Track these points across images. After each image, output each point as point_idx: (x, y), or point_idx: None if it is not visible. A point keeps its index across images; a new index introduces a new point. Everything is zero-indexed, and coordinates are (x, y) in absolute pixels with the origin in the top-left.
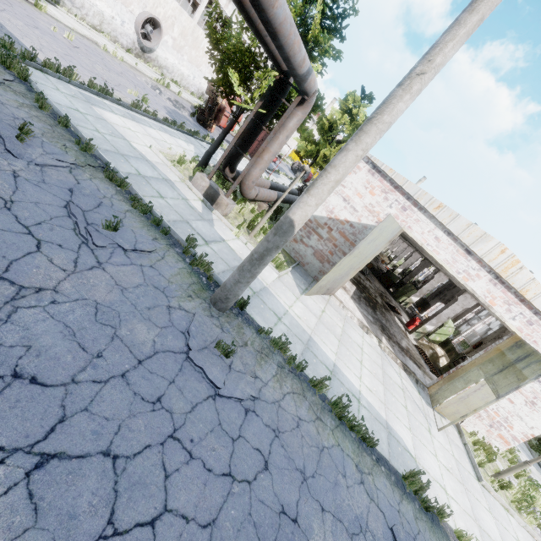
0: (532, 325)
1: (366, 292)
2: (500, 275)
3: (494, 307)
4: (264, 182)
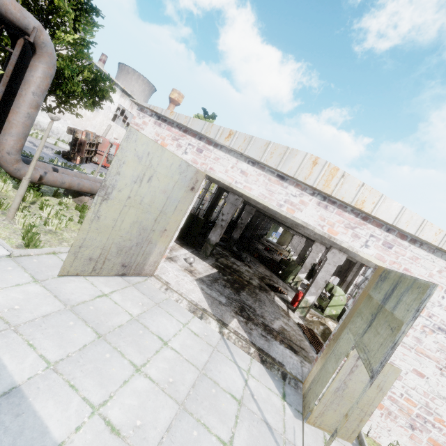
0: (393, 248)
1: (235, 275)
2: (325, 193)
3: (336, 237)
4: (86, 177)
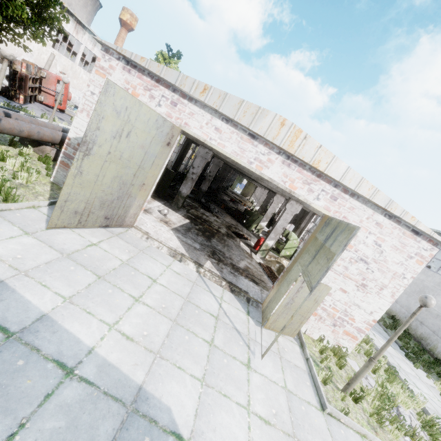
0: (337, 200)
1: (205, 224)
2: (290, 153)
3: (295, 191)
4: (43, 124)
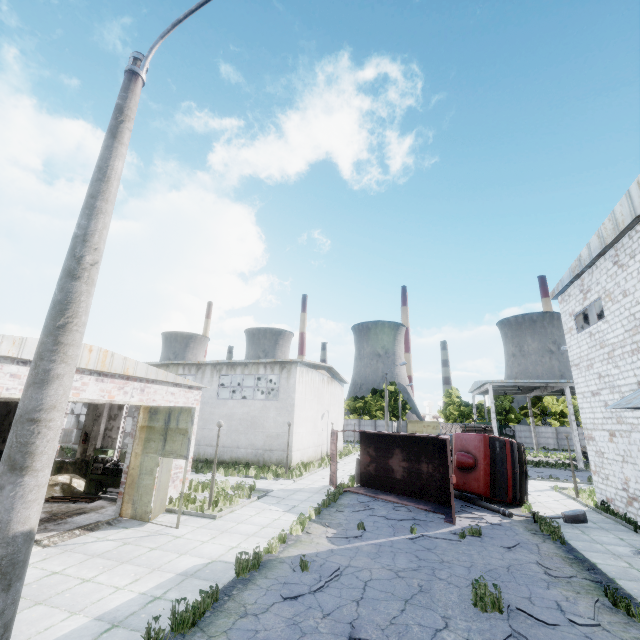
0: (145, 391)
1: None
2: (103, 371)
3: (115, 399)
4: None
